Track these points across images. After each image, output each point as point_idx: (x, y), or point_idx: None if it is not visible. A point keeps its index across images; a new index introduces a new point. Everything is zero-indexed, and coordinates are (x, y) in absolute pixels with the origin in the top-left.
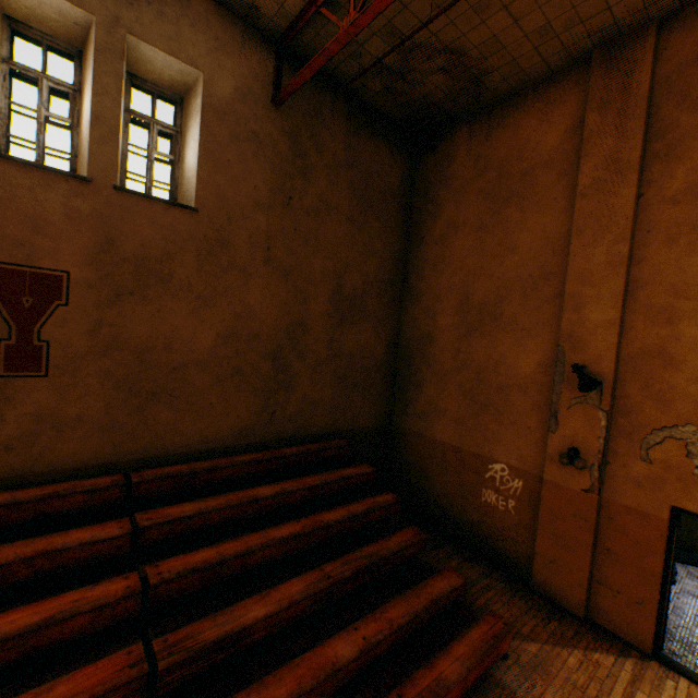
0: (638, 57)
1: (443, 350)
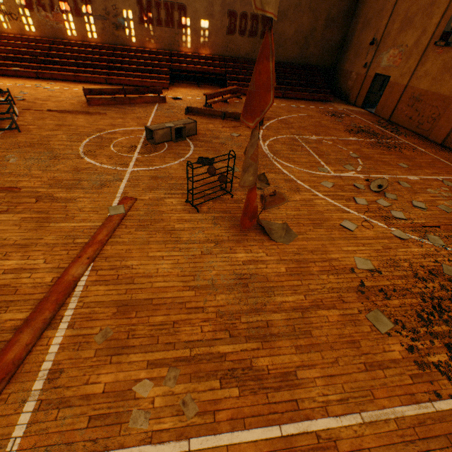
0: None
1: (355, 38)
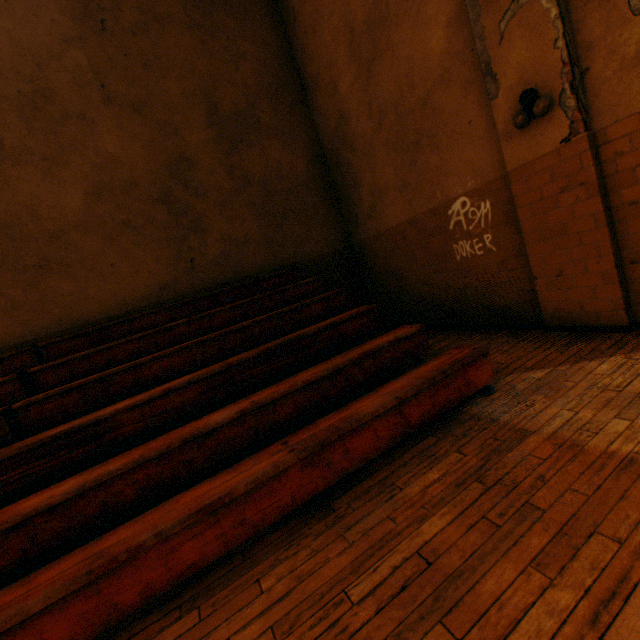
0: None
1: (357, 119)
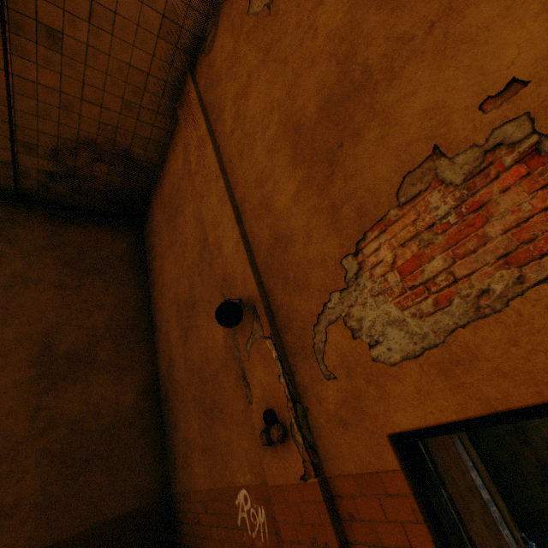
0: (189, 89)
1: (179, 368)
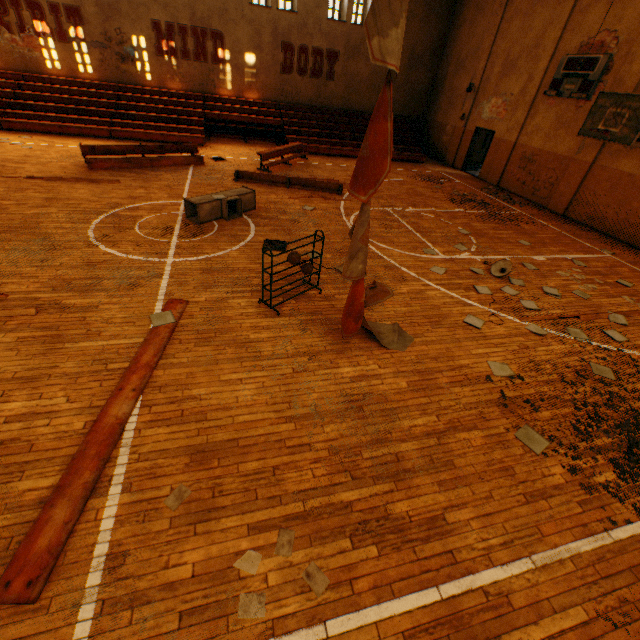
0: None
1: (447, 83)
